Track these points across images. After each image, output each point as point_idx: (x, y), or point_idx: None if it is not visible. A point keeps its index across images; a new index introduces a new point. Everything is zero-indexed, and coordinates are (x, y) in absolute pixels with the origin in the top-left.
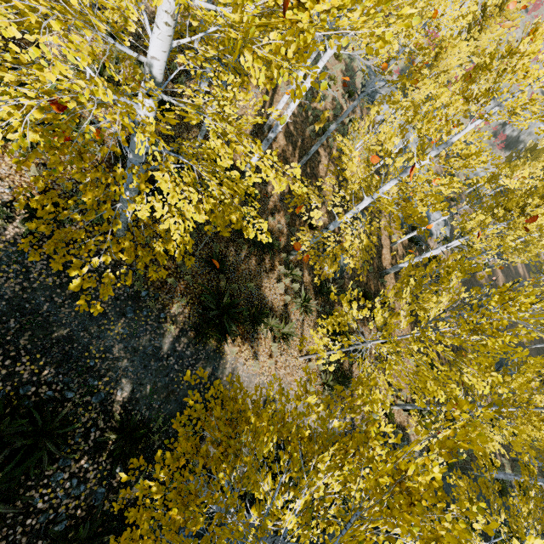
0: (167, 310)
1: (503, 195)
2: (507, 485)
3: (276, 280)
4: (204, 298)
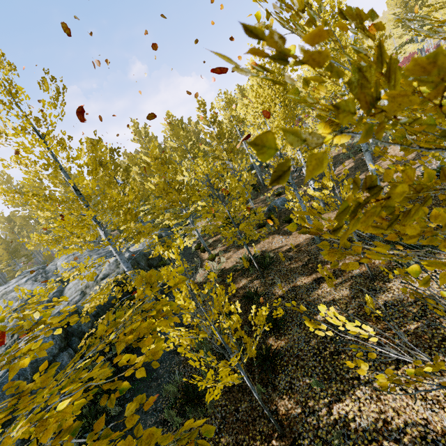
0: None
1: None
2: None
3: None
4: None
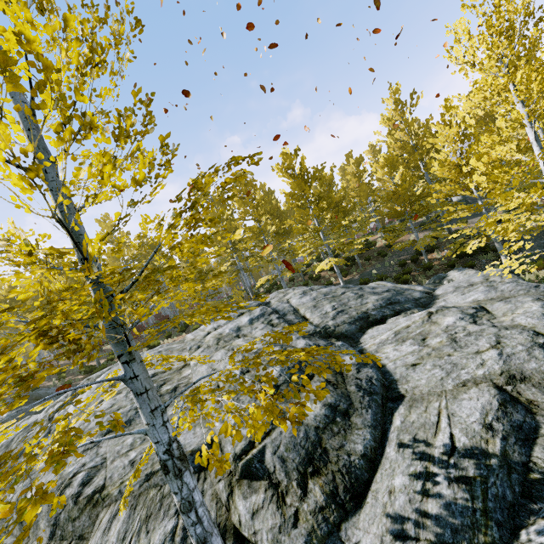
0: None
1: None
2: None
3: None
4: None
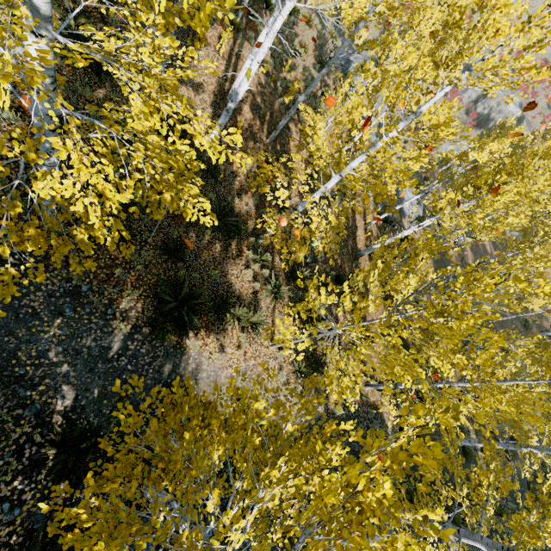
0: (115, 305)
1: (473, 172)
2: (471, 450)
3: (244, 267)
4: (160, 290)
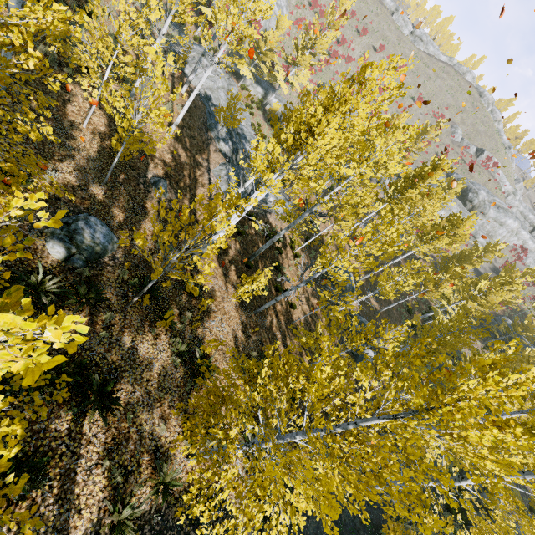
0: None
1: None
2: None
3: None
4: None
